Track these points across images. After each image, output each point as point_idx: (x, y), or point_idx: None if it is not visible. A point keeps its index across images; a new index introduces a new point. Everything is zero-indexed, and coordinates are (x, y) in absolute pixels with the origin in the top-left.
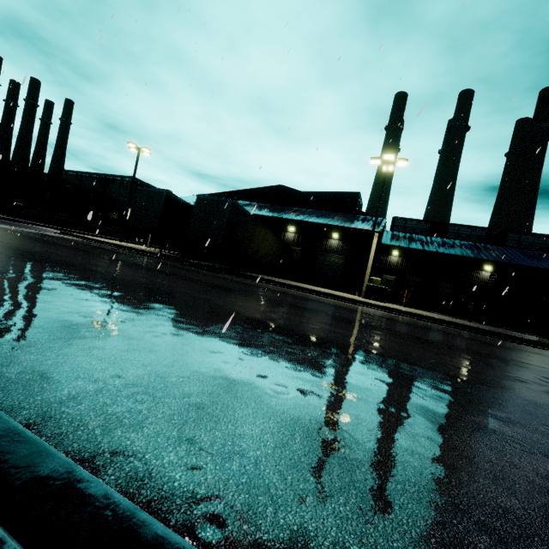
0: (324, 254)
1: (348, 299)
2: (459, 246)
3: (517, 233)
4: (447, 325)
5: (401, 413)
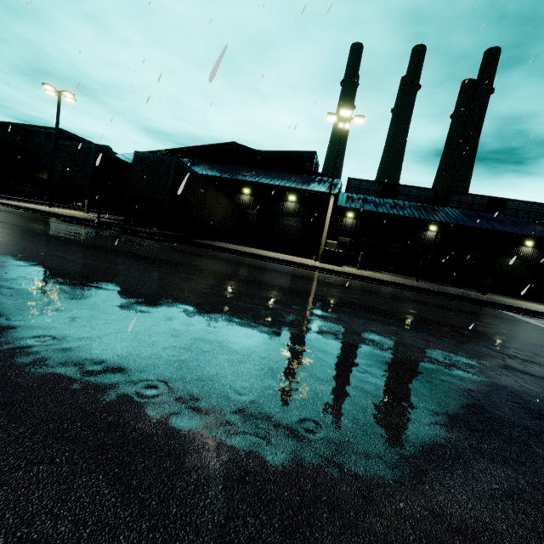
0: (281, 217)
1: (305, 266)
2: (409, 208)
3: (459, 194)
4: (398, 287)
5: (370, 453)
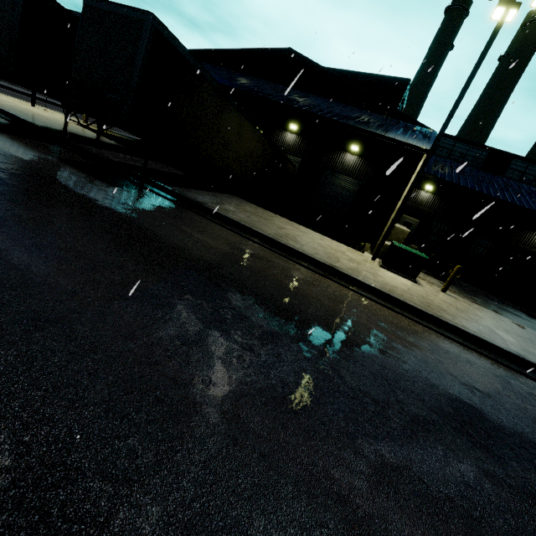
0: (332, 173)
1: (361, 284)
2: (528, 194)
3: None
4: None
5: None
